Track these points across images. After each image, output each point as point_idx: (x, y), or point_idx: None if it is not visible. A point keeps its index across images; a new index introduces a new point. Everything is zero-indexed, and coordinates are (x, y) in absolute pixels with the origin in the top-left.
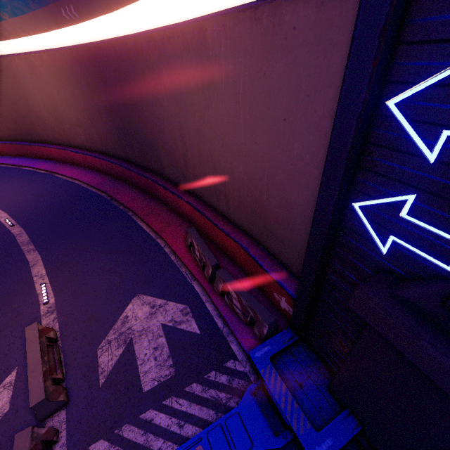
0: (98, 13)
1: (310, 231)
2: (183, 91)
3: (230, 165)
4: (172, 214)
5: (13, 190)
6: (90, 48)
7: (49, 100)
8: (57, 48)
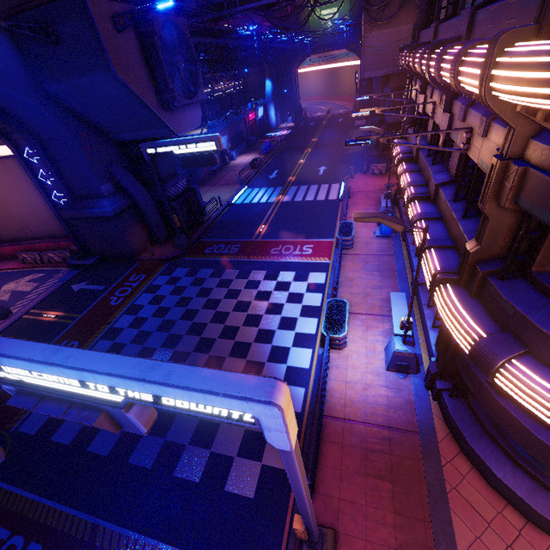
0: None
1: (52, 211)
2: None
3: (20, 211)
4: (1, 261)
5: None
6: None
7: None
8: None
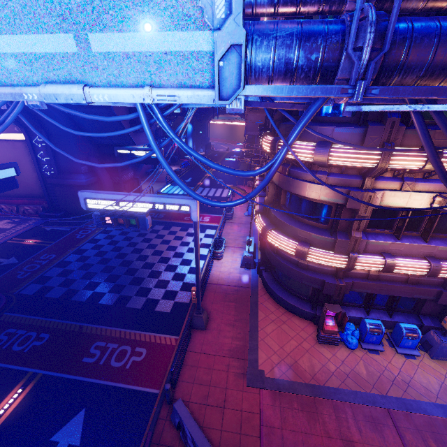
0: None
1: (39, 178)
2: None
3: None
4: None
5: None
6: None
7: None
8: None
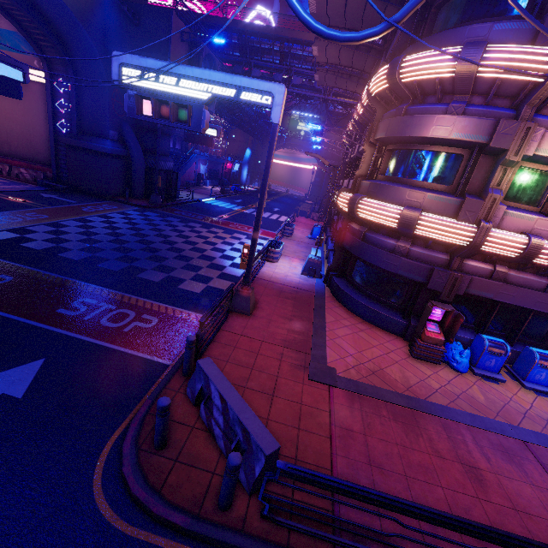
0: None
1: (49, 134)
2: None
3: (11, 127)
4: None
5: None
6: None
7: None
8: None
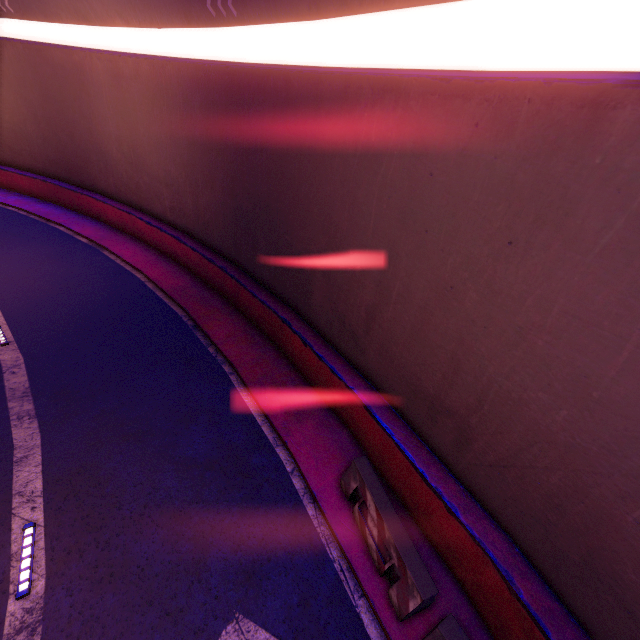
0: (284, 16)
1: None
2: (434, 202)
3: (519, 389)
4: (306, 390)
5: (26, 265)
6: (235, 72)
7: (128, 133)
8: (170, 58)
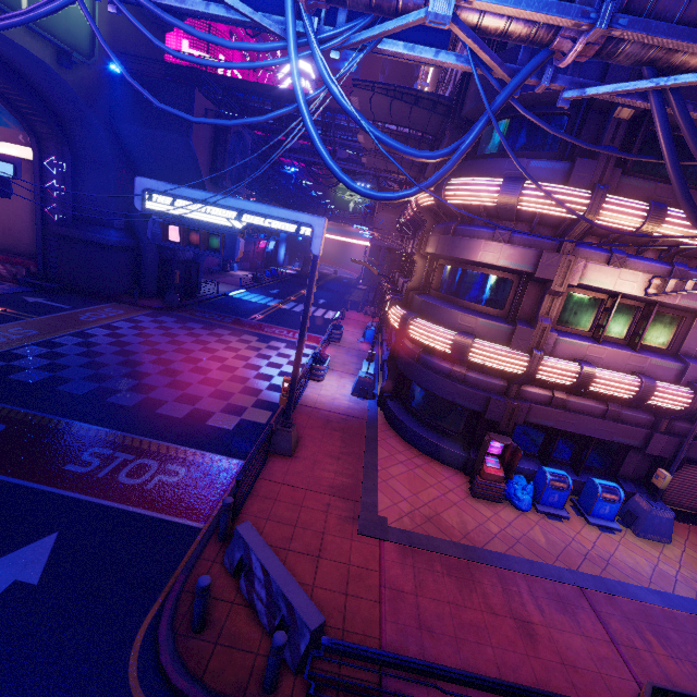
0: None
1: (36, 221)
2: None
3: None
4: None
5: None
6: None
7: None
8: None
